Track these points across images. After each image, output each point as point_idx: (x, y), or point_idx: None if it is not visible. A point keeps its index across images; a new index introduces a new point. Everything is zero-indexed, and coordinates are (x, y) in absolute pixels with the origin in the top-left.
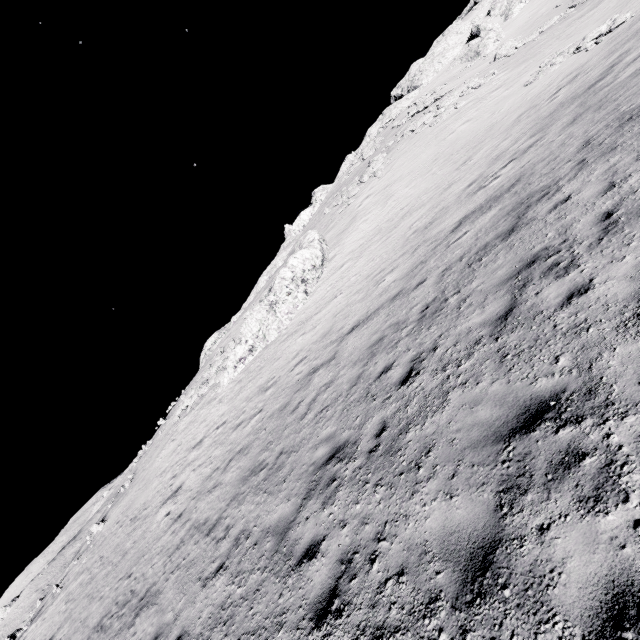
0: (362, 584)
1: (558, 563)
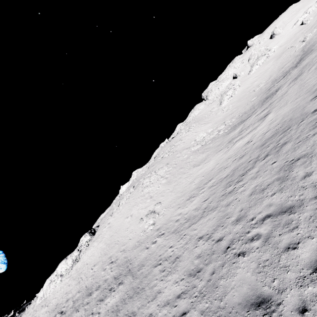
0: None
1: None
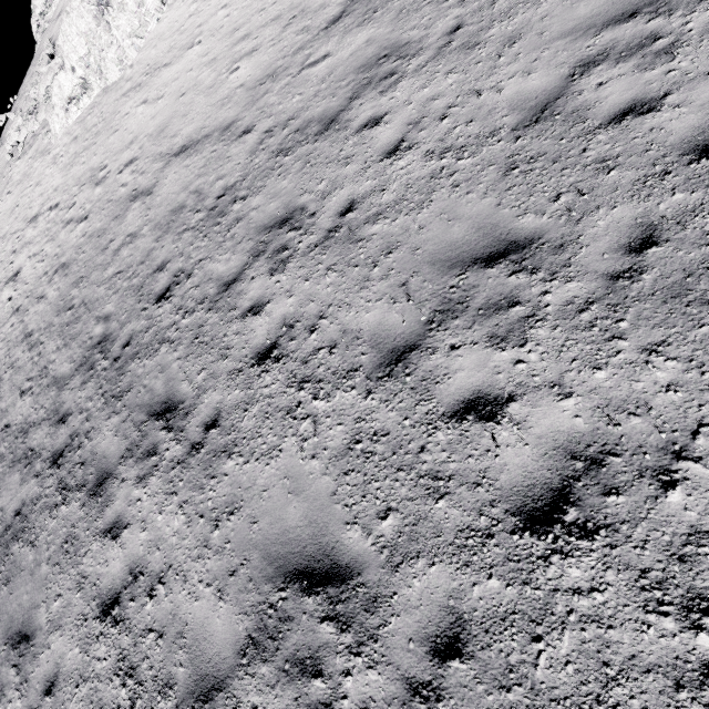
0: (71, 458)
1: (116, 499)
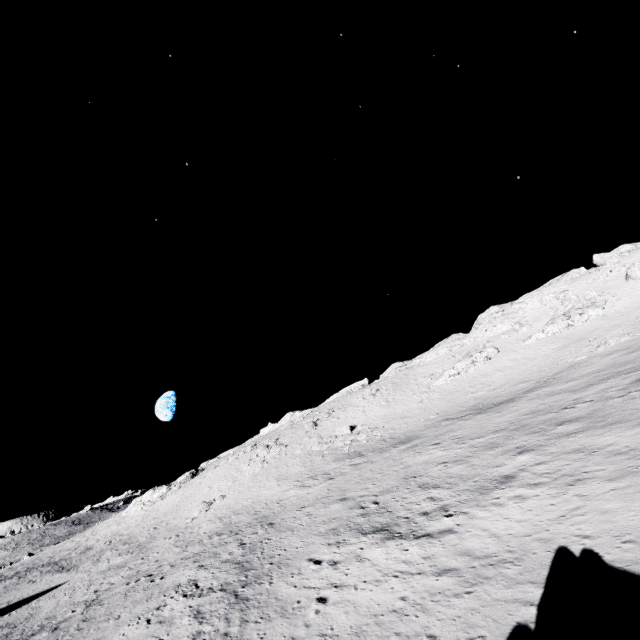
0: None
1: None
